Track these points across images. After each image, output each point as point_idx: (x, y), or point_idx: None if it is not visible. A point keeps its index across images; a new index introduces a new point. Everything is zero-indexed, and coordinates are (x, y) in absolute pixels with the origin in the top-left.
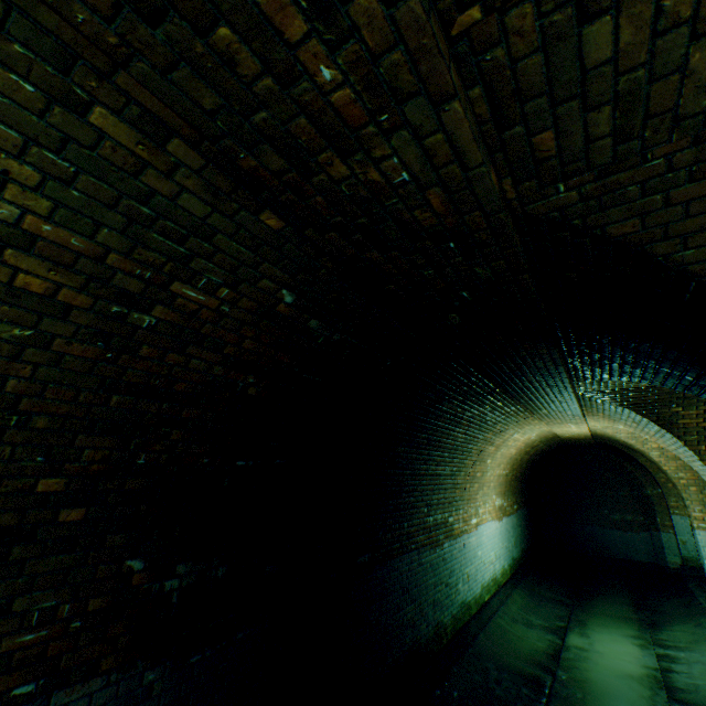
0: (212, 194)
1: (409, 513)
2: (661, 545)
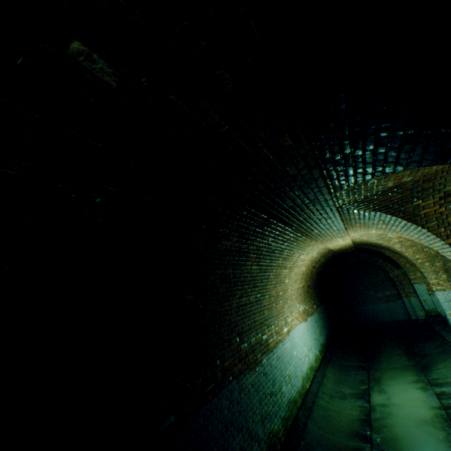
0: None
1: (220, 349)
2: (411, 306)
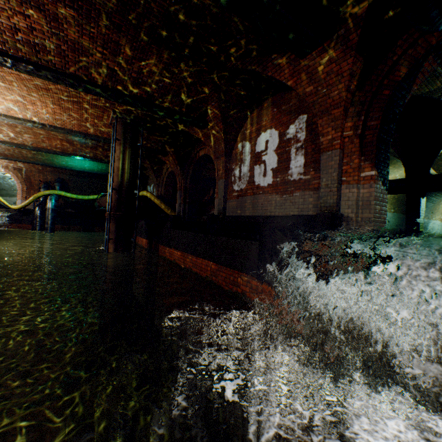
0: None
1: None
2: None
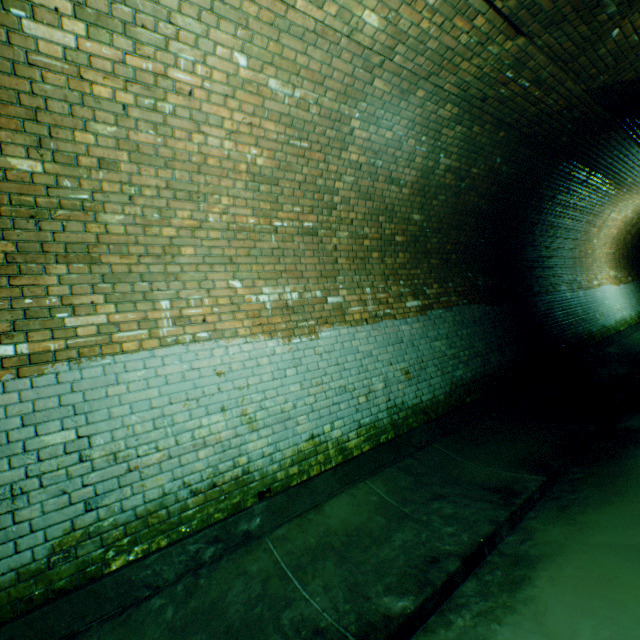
0: (488, 135)
1: (551, 272)
2: None
